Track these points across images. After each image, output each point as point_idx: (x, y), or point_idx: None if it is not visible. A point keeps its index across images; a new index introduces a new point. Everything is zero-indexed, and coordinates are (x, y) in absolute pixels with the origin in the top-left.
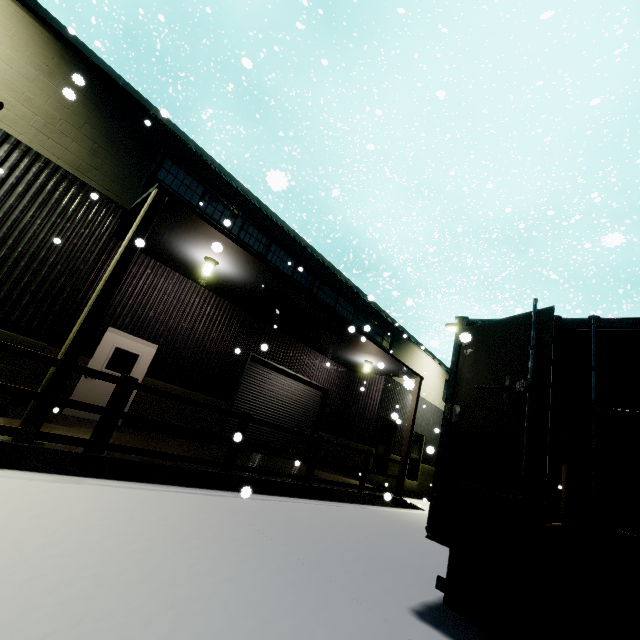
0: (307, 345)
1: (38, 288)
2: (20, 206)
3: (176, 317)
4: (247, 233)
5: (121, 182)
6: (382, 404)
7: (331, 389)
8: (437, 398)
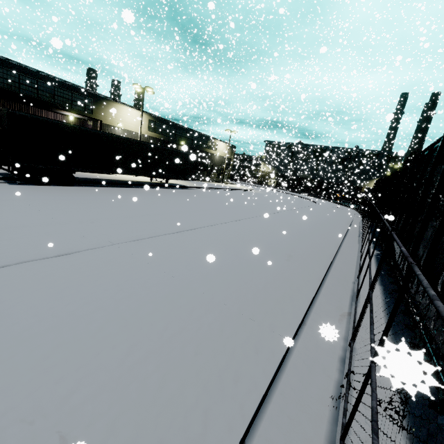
0: (39, 108)
1: None
2: None
3: None
4: None
5: None
6: None
7: None
8: (143, 130)
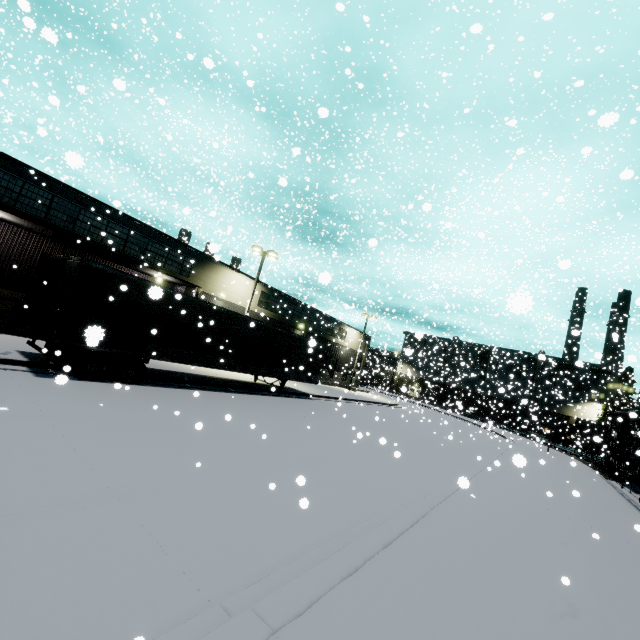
0: (119, 264)
1: None
2: None
3: None
4: (29, 191)
5: None
6: None
7: None
8: (251, 304)
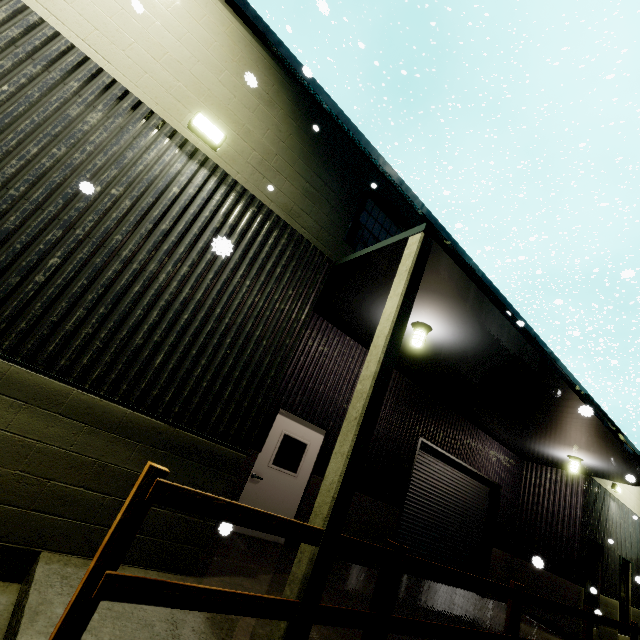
0: (477, 425)
1: (241, 373)
2: (231, 263)
3: (345, 393)
4: None
5: (328, 228)
6: (585, 517)
7: (502, 485)
8: (636, 503)
